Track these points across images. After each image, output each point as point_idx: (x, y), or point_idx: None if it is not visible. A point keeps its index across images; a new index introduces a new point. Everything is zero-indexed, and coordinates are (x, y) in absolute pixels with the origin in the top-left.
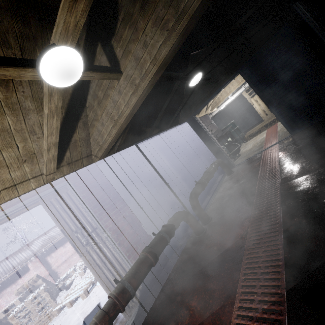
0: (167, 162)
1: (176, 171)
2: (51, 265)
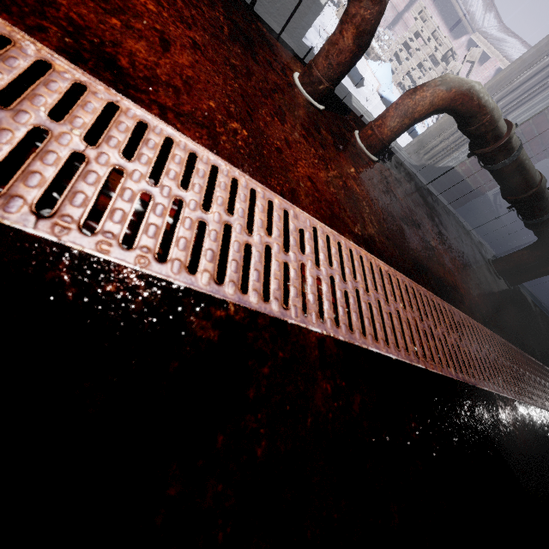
0: None
1: None
2: None
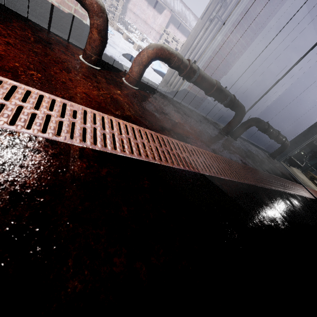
0: (288, 86)
1: (276, 100)
2: (130, 1)
